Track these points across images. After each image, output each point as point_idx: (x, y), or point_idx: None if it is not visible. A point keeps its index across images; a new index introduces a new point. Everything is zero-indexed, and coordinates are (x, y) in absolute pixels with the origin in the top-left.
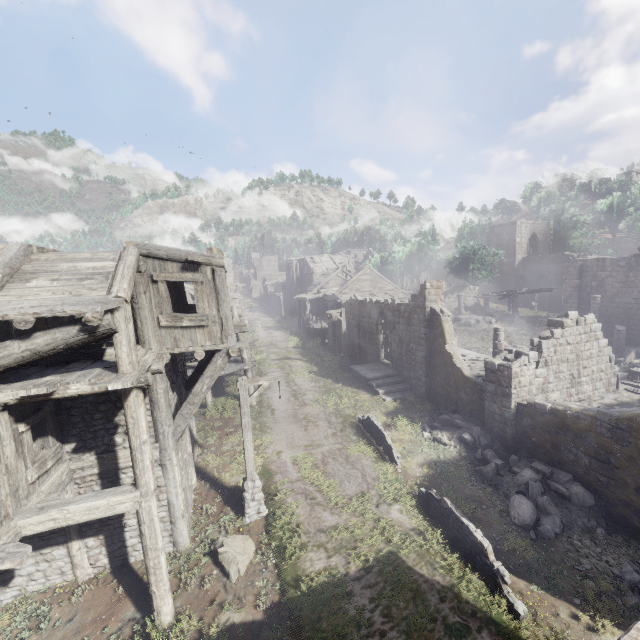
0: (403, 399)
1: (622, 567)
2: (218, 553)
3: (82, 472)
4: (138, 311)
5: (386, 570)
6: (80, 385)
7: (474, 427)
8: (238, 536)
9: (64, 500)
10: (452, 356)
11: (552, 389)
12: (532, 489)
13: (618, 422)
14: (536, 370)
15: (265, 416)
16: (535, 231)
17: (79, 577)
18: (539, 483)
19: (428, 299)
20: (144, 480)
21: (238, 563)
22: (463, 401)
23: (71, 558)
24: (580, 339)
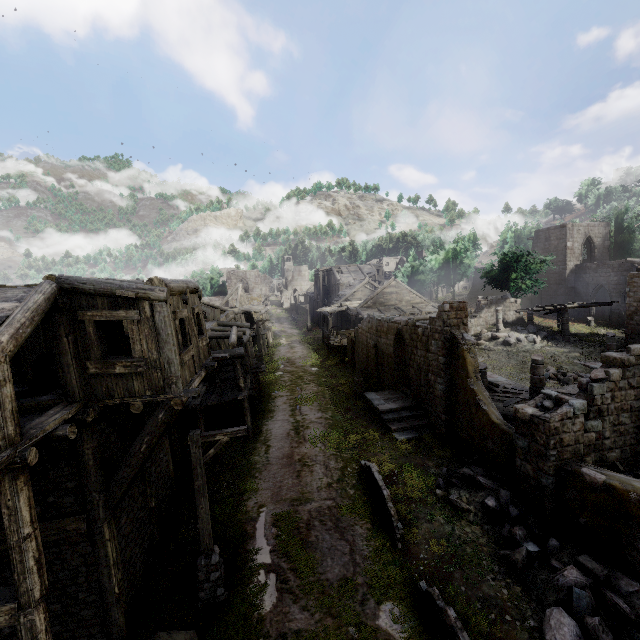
0: (419, 439)
1: None
2: None
3: None
4: (58, 357)
5: None
6: None
7: (502, 490)
8: (181, 632)
9: None
10: (476, 394)
11: (609, 446)
12: (578, 600)
13: None
14: (585, 422)
15: (257, 454)
16: (590, 234)
17: None
18: (588, 593)
19: (447, 323)
20: (24, 587)
21: None
22: (490, 451)
23: None
24: None
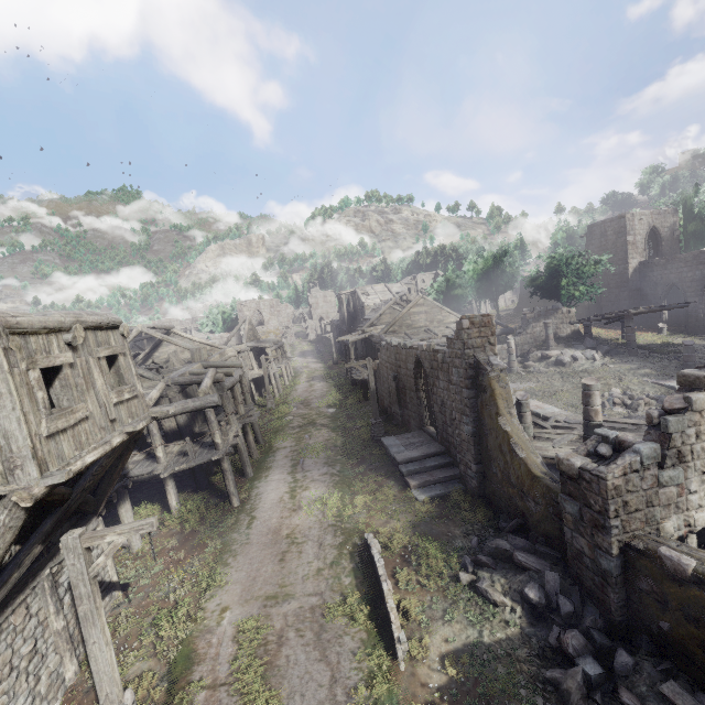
0: (445, 497)
1: None
2: None
3: None
4: None
5: None
6: None
7: (548, 572)
8: None
9: None
10: (510, 437)
11: (698, 504)
12: None
13: None
14: (660, 473)
15: (236, 530)
16: (655, 224)
17: None
18: None
19: (468, 344)
20: None
21: None
22: (532, 514)
23: None
24: None
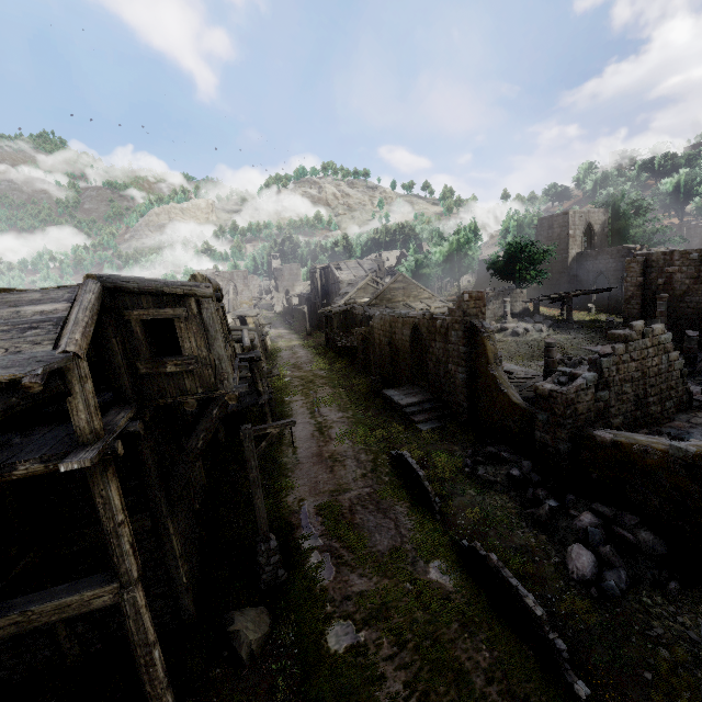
0: (442, 428)
1: (701, 630)
2: (228, 633)
3: (61, 551)
4: (109, 359)
5: (423, 645)
6: (30, 464)
7: (524, 461)
8: (252, 609)
9: (29, 597)
10: (497, 379)
11: (614, 414)
12: (593, 536)
13: (695, 459)
14: (595, 393)
15: (286, 456)
16: (591, 221)
17: (70, 666)
18: (601, 529)
19: (467, 313)
20: (124, 568)
21: (251, 644)
22: (511, 430)
23: (58, 647)
24: (647, 354)
